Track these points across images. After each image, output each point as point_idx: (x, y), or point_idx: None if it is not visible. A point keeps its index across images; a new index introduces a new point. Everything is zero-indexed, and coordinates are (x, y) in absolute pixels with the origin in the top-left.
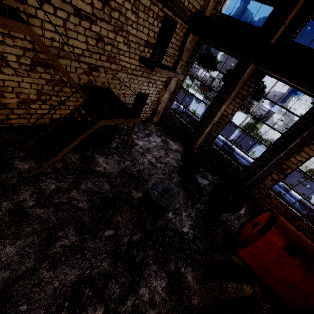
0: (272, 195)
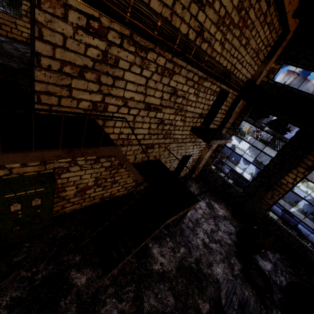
0: None
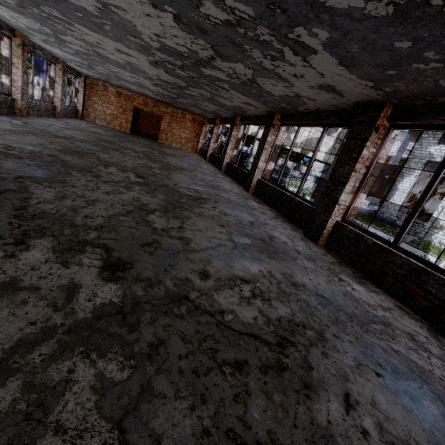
0: None
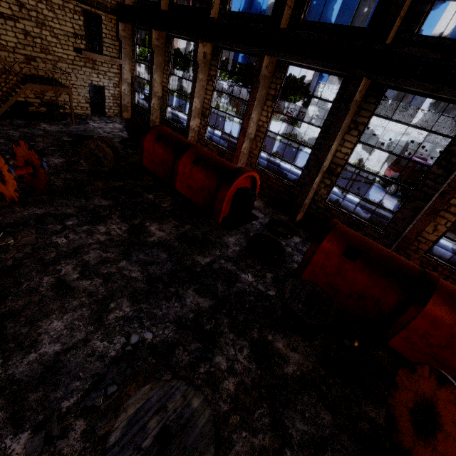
0: (207, 141)
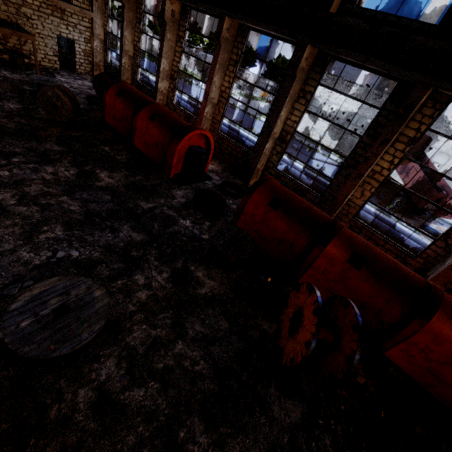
0: (176, 105)
